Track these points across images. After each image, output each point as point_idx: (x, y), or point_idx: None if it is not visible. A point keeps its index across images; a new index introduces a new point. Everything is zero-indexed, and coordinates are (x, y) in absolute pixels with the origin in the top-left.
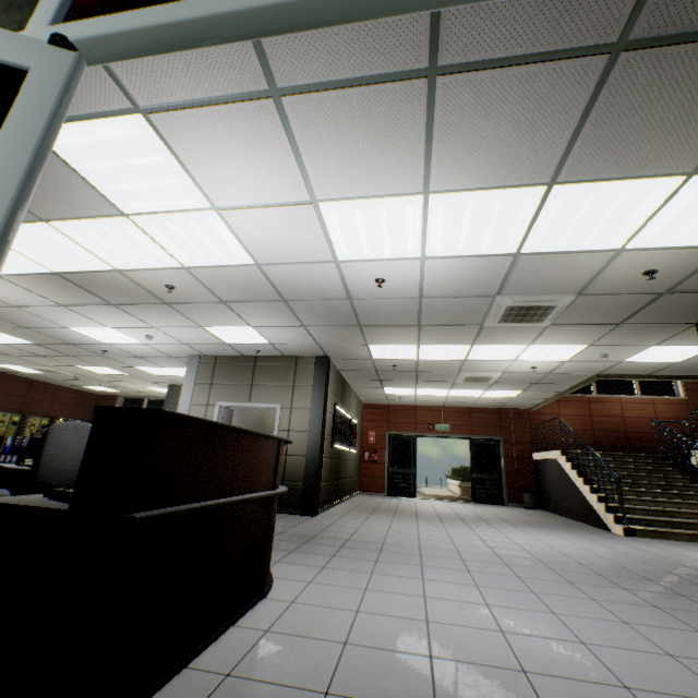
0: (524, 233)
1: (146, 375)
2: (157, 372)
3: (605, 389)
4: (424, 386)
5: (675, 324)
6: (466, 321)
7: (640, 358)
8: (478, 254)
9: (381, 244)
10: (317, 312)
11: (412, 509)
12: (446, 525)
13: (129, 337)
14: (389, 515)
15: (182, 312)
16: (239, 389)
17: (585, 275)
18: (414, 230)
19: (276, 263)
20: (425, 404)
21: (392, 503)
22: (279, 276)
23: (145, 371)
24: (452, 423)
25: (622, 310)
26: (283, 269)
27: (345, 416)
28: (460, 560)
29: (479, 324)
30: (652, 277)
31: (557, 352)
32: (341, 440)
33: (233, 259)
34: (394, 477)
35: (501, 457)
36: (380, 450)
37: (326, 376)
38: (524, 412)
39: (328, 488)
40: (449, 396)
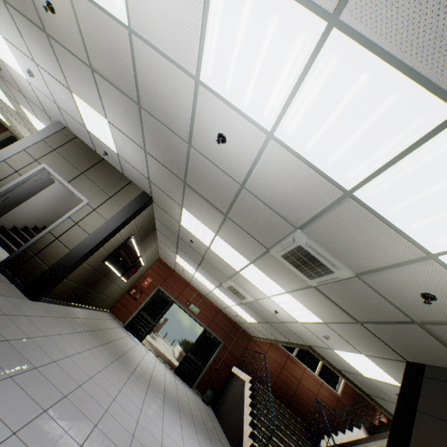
0: (375, 170)
1: (28, 122)
2: (36, 124)
3: (302, 357)
4: (202, 273)
5: (394, 351)
6: (260, 237)
7: (346, 356)
8: (317, 168)
9: (245, 84)
10: (160, 141)
11: (124, 349)
12: (129, 382)
13: (16, 62)
14: (99, 342)
15: (58, 57)
16: (70, 169)
17: (379, 260)
18: (286, 84)
19: (146, 41)
20: (196, 286)
21: (118, 334)
22: (144, 64)
23: (28, 116)
24: (202, 310)
25: (372, 313)
26: (149, 56)
27: (135, 251)
28: (78, 446)
29: (267, 248)
30: (429, 302)
31: (300, 312)
32: (118, 264)
33: (111, 0)
34: (139, 318)
35: (214, 354)
36: (145, 294)
37: (139, 209)
38: (248, 336)
39: (73, 288)
40: (213, 292)
